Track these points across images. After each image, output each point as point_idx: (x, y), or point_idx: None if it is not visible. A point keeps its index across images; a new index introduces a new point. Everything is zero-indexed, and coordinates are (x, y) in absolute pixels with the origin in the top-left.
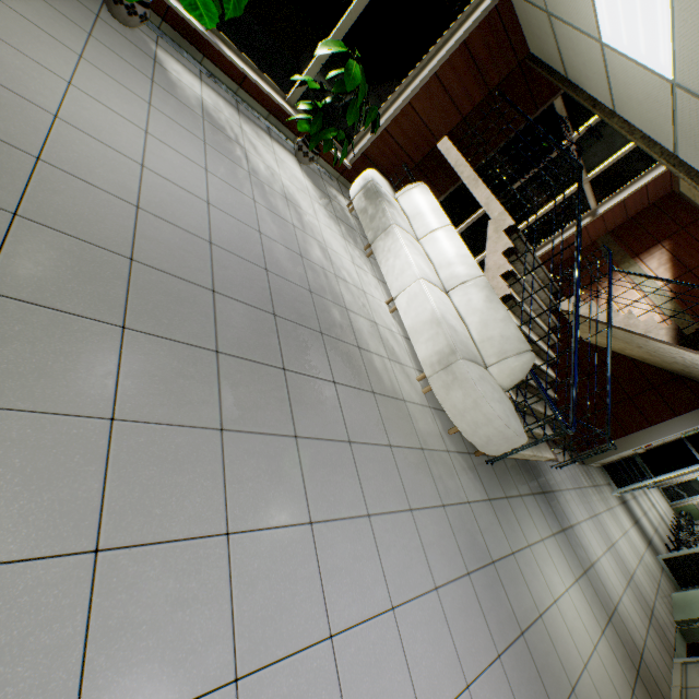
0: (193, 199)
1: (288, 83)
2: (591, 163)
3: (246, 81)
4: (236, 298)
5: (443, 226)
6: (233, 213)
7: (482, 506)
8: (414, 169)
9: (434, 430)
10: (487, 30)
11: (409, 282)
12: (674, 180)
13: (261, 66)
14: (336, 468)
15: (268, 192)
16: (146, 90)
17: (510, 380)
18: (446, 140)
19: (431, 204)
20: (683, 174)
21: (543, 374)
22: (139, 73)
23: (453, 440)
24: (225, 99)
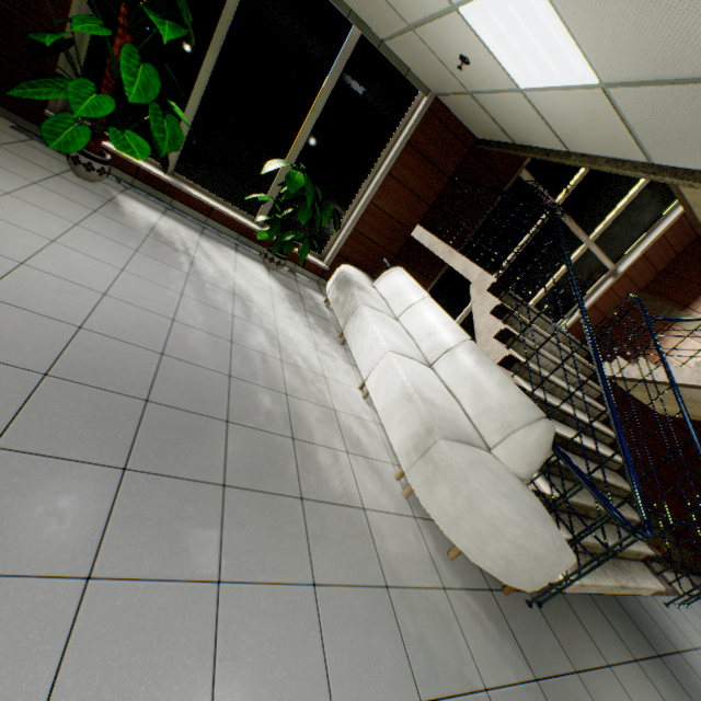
0: (83, 290)
1: (254, 208)
2: (588, 224)
3: (213, 212)
4: (84, 382)
5: (421, 299)
6: (139, 303)
7: (518, 695)
8: (395, 260)
9: (417, 553)
10: (427, 129)
11: (377, 358)
12: (694, 224)
13: (227, 198)
14: (164, 634)
15: (208, 289)
16: (81, 216)
17: (527, 464)
18: (418, 228)
19: (407, 282)
20: (668, 177)
21: (601, 457)
22: (80, 206)
23: (458, 568)
24: (188, 226)
